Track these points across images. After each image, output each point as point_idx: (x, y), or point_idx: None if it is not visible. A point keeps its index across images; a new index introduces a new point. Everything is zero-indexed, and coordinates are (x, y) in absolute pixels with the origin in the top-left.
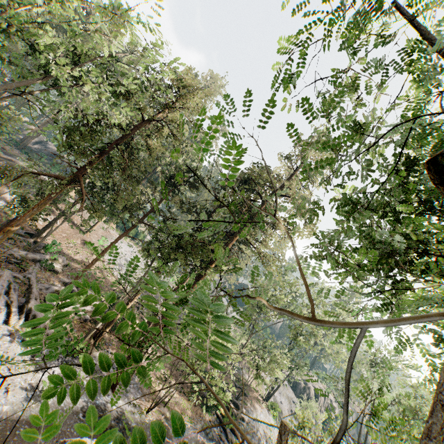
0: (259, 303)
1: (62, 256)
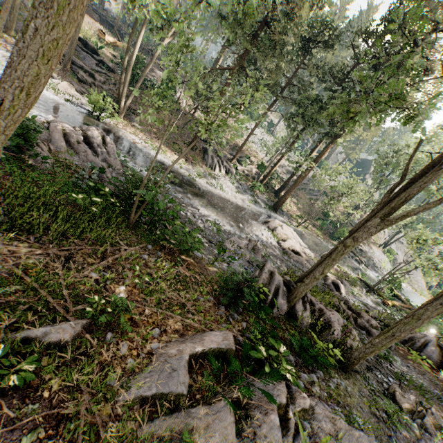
0: (390, 162)
1: None
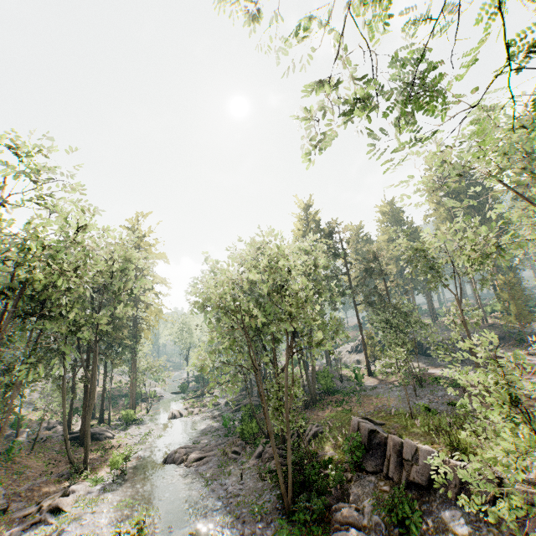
0: None
1: None
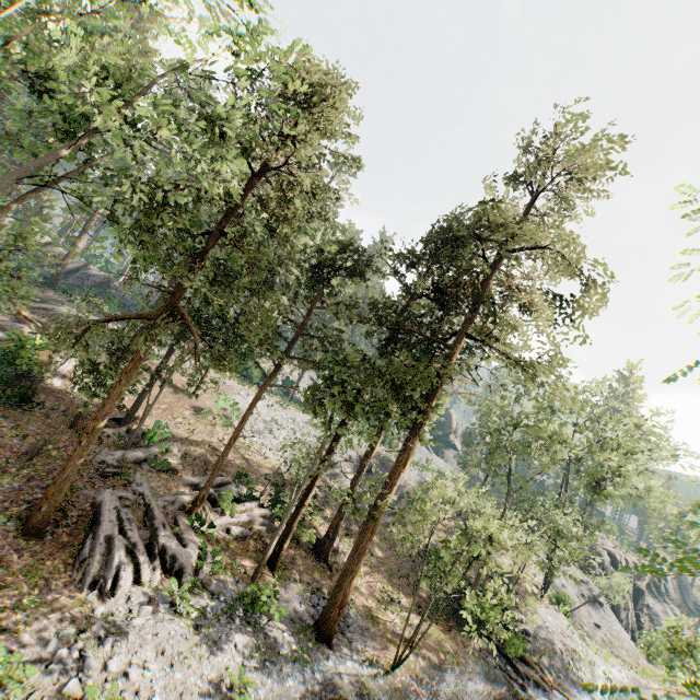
0: (511, 444)
1: (173, 442)
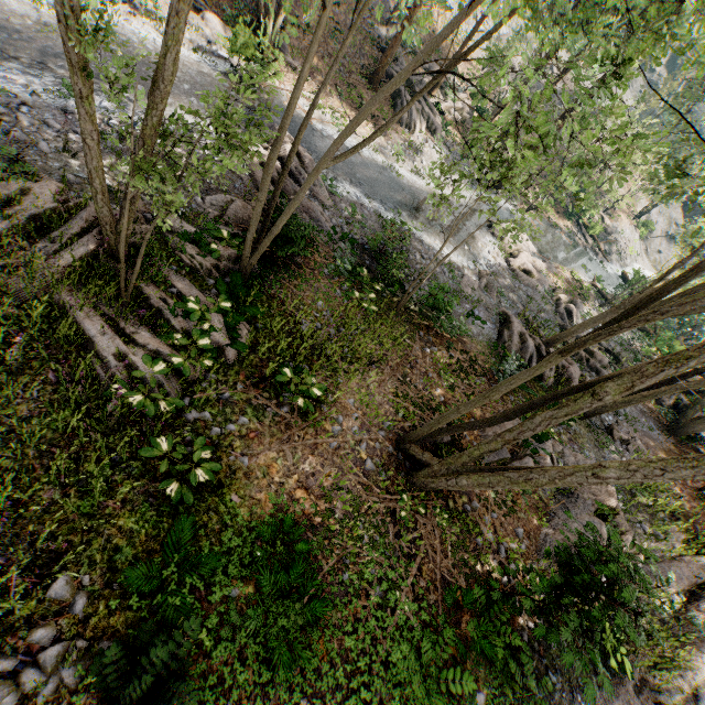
0: None
1: None
